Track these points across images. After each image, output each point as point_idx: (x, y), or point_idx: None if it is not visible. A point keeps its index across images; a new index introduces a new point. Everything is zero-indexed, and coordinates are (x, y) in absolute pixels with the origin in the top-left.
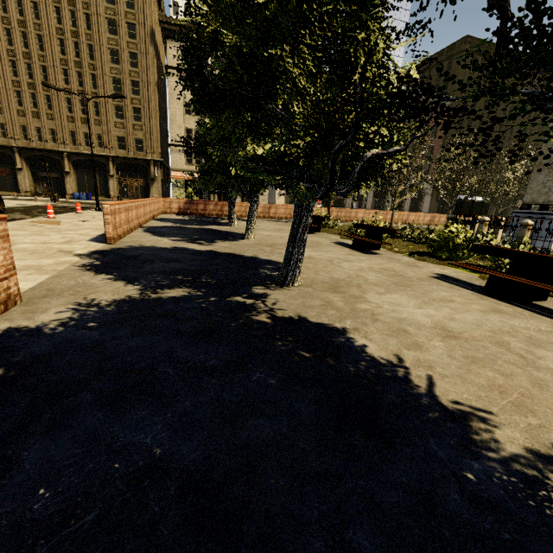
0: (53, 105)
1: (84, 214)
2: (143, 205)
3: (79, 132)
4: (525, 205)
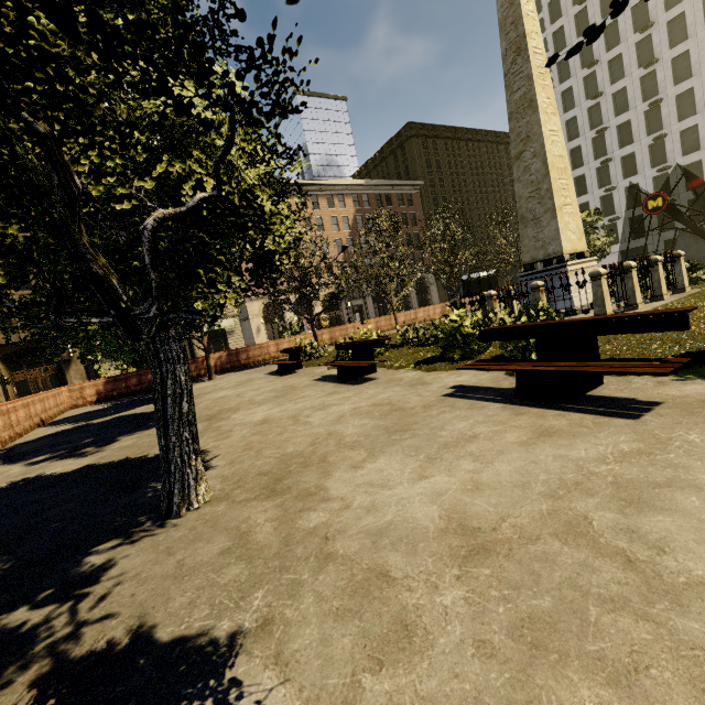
0: None
1: None
2: (4, 412)
3: None
4: (527, 265)
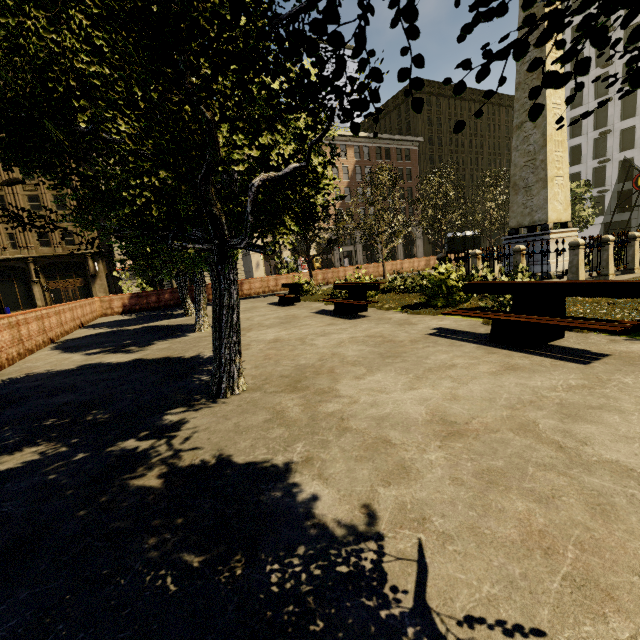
0: None
1: None
2: (57, 312)
3: None
4: (513, 230)
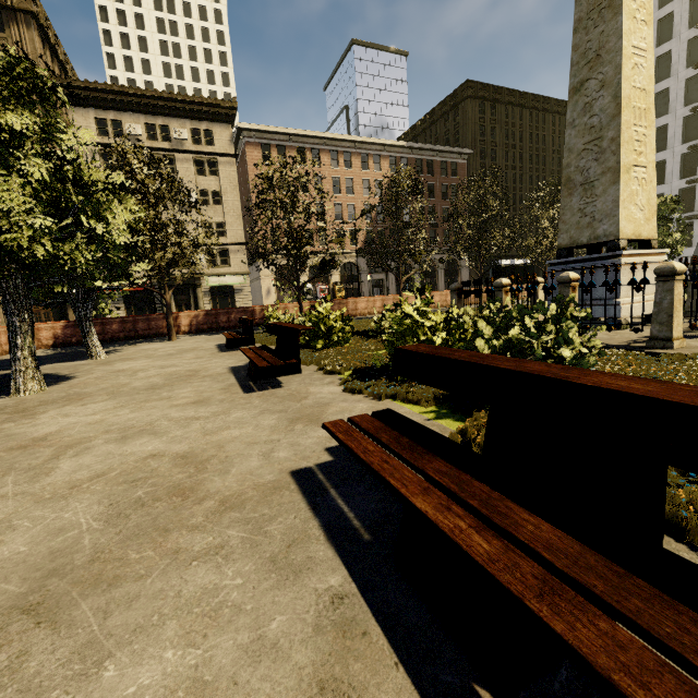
0: None
1: None
2: None
3: None
4: (563, 250)
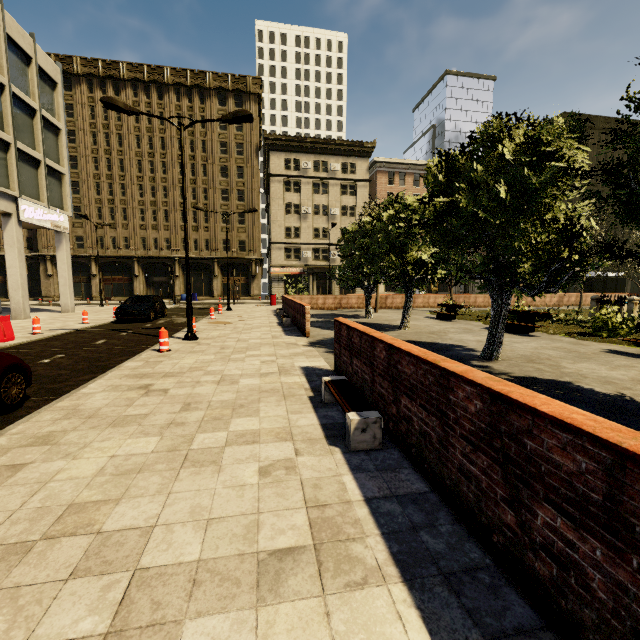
0: (169, 218)
1: (227, 314)
2: None
3: (190, 239)
4: None
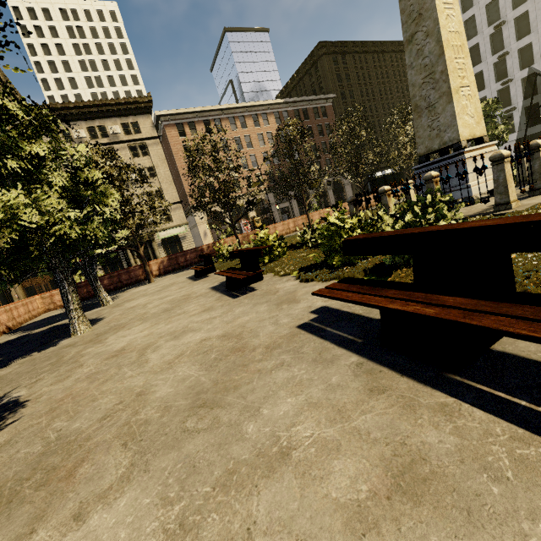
0: None
1: None
2: None
3: None
4: (422, 157)
